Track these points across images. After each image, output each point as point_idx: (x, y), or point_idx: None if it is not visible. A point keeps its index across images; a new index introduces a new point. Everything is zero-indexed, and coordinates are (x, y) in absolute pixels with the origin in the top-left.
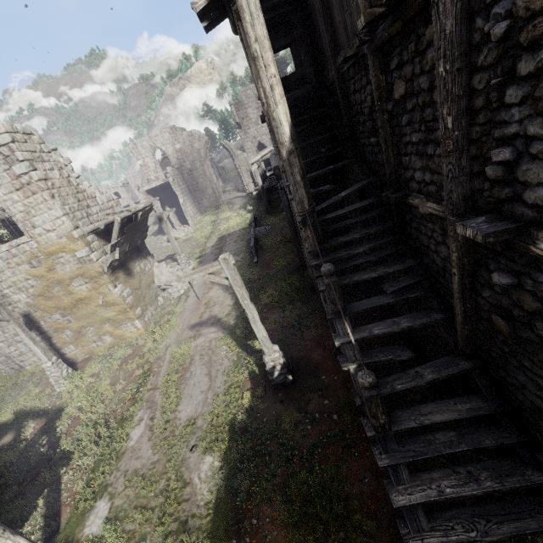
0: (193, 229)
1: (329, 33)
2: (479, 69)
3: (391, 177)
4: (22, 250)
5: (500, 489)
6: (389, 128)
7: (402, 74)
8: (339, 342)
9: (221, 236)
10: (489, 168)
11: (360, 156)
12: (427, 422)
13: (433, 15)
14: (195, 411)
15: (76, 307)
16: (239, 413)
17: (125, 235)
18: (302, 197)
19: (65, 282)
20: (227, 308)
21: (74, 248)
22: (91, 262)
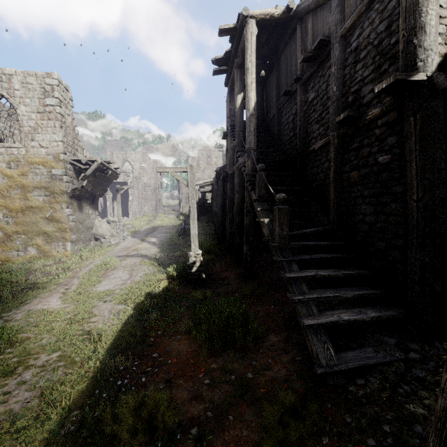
0: (130, 221)
1: (277, 91)
2: (347, 66)
3: (300, 145)
4: (10, 152)
5: (352, 273)
6: (303, 119)
7: (314, 89)
8: (260, 208)
9: (155, 226)
10: (350, 97)
11: (281, 149)
12: (311, 243)
13: (331, 52)
14: (114, 286)
15: (23, 212)
16: (156, 288)
17: (94, 177)
18: (251, 140)
19: (28, 189)
20: (154, 251)
21: (54, 165)
22: (60, 181)
